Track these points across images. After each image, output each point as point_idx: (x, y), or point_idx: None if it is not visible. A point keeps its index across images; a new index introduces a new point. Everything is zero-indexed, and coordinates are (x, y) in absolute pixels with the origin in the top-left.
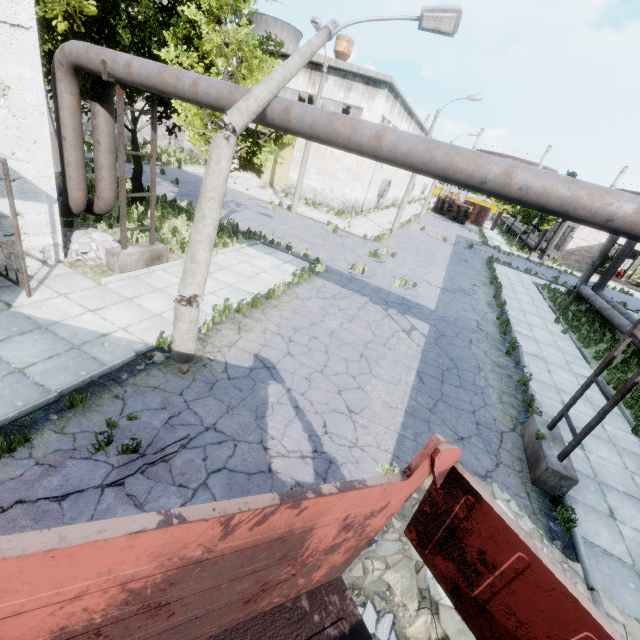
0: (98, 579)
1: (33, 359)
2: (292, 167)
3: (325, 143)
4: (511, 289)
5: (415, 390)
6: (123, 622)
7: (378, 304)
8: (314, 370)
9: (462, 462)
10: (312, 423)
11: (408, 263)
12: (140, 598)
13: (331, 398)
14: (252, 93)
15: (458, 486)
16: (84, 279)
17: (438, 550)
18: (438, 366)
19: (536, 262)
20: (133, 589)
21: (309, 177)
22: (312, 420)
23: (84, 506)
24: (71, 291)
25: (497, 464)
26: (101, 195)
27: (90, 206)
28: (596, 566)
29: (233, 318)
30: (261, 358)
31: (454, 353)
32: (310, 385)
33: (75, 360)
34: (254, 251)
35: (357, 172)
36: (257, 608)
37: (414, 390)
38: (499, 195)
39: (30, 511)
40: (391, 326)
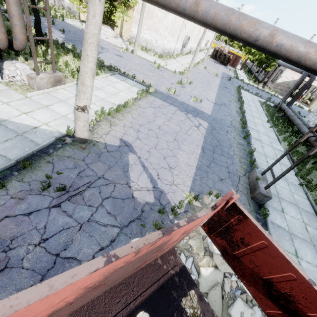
0: (72, 292)
1: None
2: (133, 24)
3: (162, 6)
4: (248, 104)
5: (201, 157)
6: (83, 296)
7: (182, 111)
8: (151, 147)
9: (221, 190)
10: (152, 174)
11: (197, 88)
12: (92, 287)
13: (160, 161)
14: None
15: (235, 211)
16: (16, 93)
17: (218, 235)
18: (212, 144)
19: (261, 89)
20: (89, 287)
21: (143, 31)
22: (151, 172)
23: (41, 217)
24: (10, 101)
25: (237, 191)
26: (17, 37)
27: (11, 45)
28: (274, 232)
29: (106, 118)
30: (123, 140)
31: (219, 138)
32: (150, 155)
33: (21, 142)
34: (114, 78)
35: (171, 30)
36: (140, 268)
37: (200, 157)
38: (264, 49)
39: (13, 221)
40: (189, 123)
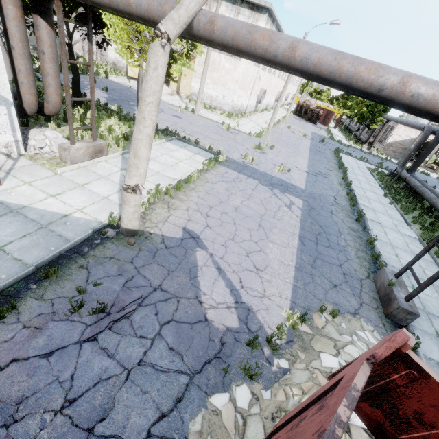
0: None
1: (10, 238)
2: (193, 78)
3: (244, 53)
4: (353, 172)
5: (299, 251)
6: None
7: (265, 185)
8: (227, 238)
9: (338, 304)
10: (231, 280)
11: (282, 153)
12: None
13: (242, 260)
14: (182, 3)
15: (401, 361)
16: (43, 169)
17: (365, 398)
18: (312, 232)
19: (366, 152)
20: None
21: (206, 86)
22: (231, 278)
23: (67, 360)
24: (34, 180)
25: (361, 304)
26: (49, 99)
27: (41, 108)
28: None
29: (163, 199)
30: (188, 230)
31: (322, 221)
32: (226, 250)
33: (44, 237)
34: (171, 145)
35: (243, 83)
36: None
37: (299, 251)
38: (392, 101)
39: (24, 368)
40: (277, 202)
